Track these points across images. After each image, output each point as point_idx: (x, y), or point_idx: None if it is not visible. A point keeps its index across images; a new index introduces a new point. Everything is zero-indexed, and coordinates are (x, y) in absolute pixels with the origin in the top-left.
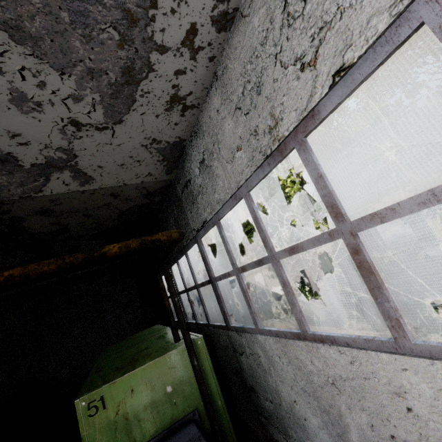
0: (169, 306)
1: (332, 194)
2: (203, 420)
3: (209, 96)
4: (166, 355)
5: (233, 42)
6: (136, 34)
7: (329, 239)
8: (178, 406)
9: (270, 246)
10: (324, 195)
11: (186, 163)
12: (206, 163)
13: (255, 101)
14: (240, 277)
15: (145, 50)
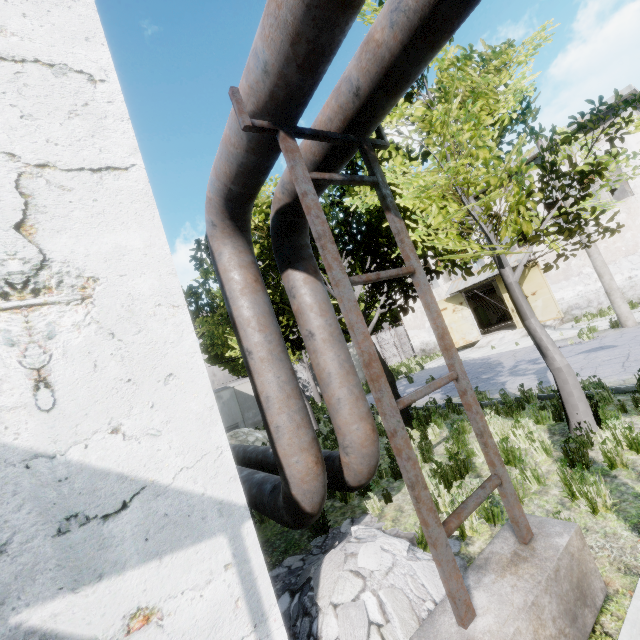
0: None
1: None
2: None
3: None
4: None
5: None
6: None
7: None
8: None
9: None
10: None
11: None
12: None
13: None
14: None
15: None
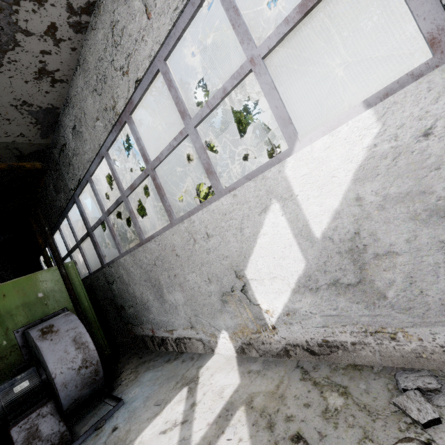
0: (43, 244)
1: (143, 148)
2: None
3: (76, 76)
4: (38, 272)
5: (88, 43)
6: (1, 17)
7: (145, 175)
8: (49, 306)
9: (121, 188)
10: (140, 149)
11: (61, 129)
12: (77, 129)
13: (104, 87)
14: (108, 219)
15: (11, 30)
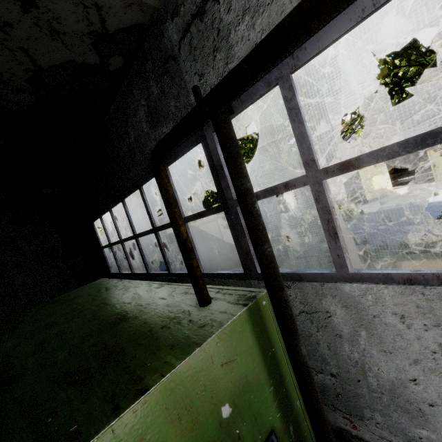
0: (188, 237)
1: None
2: None
3: None
4: (214, 338)
5: None
6: None
7: None
8: (244, 440)
9: None
10: None
11: None
12: None
13: None
14: (324, 186)
15: None
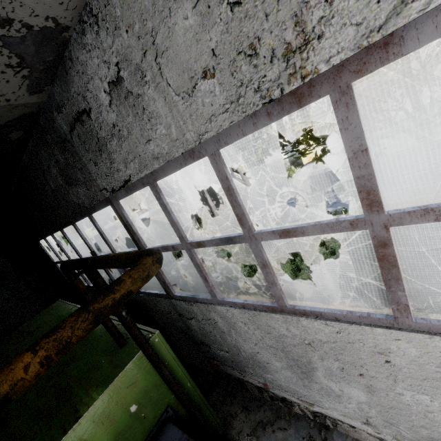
0: None
1: (375, 177)
2: (177, 411)
3: None
4: (120, 376)
5: None
6: None
7: (349, 228)
8: (148, 417)
9: (250, 225)
10: (361, 176)
11: (75, 77)
12: (125, 86)
13: None
14: (193, 252)
15: None
